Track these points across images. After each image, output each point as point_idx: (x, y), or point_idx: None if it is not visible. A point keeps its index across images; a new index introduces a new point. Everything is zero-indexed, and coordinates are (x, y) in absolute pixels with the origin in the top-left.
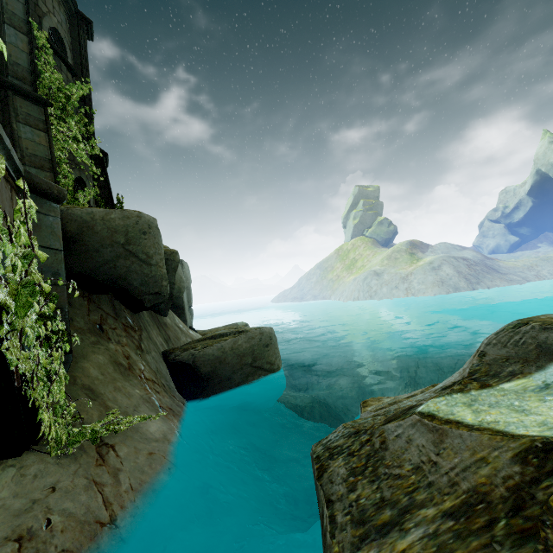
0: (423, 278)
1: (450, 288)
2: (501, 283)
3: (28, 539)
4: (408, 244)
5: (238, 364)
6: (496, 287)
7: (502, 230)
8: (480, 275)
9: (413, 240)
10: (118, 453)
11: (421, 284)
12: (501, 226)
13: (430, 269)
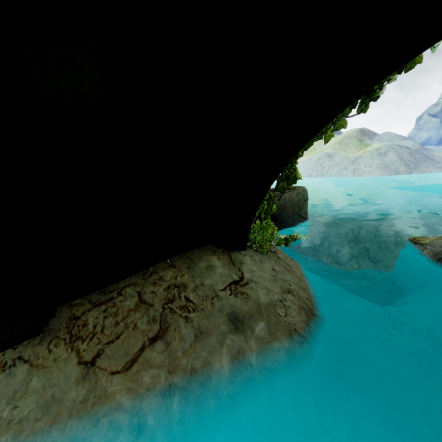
0: (370, 162)
1: (392, 171)
2: (434, 170)
3: (291, 291)
4: (359, 131)
5: (291, 211)
6: (429, 173)
7: (437, 124)
8: (418, 162)
9: (363, 128)
10: (281, 255)
11: (367, 167)
12: (437, 121)
13: (377, 154)
